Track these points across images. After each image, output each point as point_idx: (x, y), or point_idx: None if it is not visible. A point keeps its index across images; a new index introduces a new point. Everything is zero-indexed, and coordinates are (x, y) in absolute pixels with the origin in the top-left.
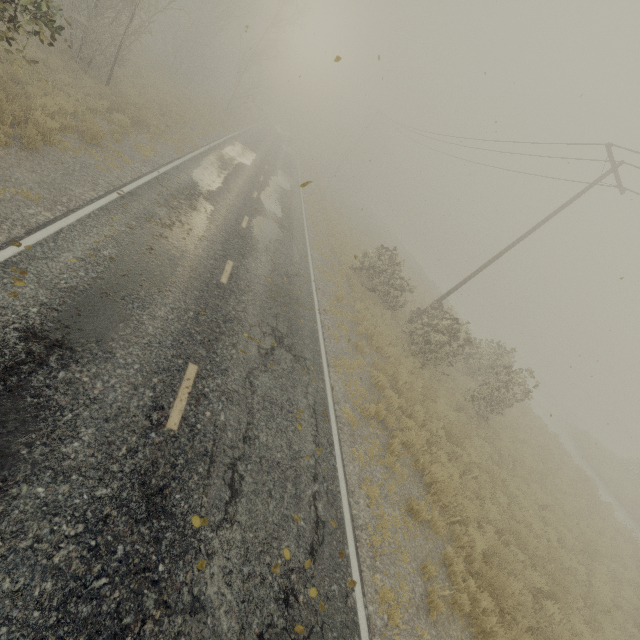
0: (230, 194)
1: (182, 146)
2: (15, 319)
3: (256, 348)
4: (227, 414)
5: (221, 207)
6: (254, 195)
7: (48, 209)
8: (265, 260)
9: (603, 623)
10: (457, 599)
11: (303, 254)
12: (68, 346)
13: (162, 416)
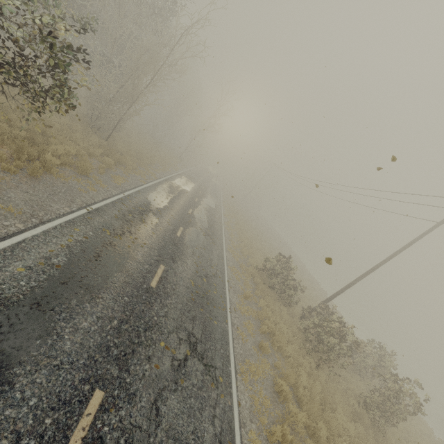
0: (172, 210)
1: (146, 177)
2: None
3: (170, 359)
4: None
5: (164, 220)
6: (189, 211)
7: (23, 221)
8: (191, 263)
9: None
10: None
11: (220, 257)
12: None
13: None
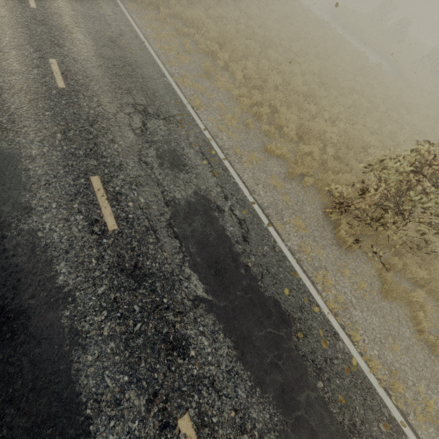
0: None
1: None
2: None
3: None
4: (58, 4)
5: None
6: None
7: None
8: None
9: (290, 54)
10: (200, 48)
11: None
12: None
13: (27, 5)
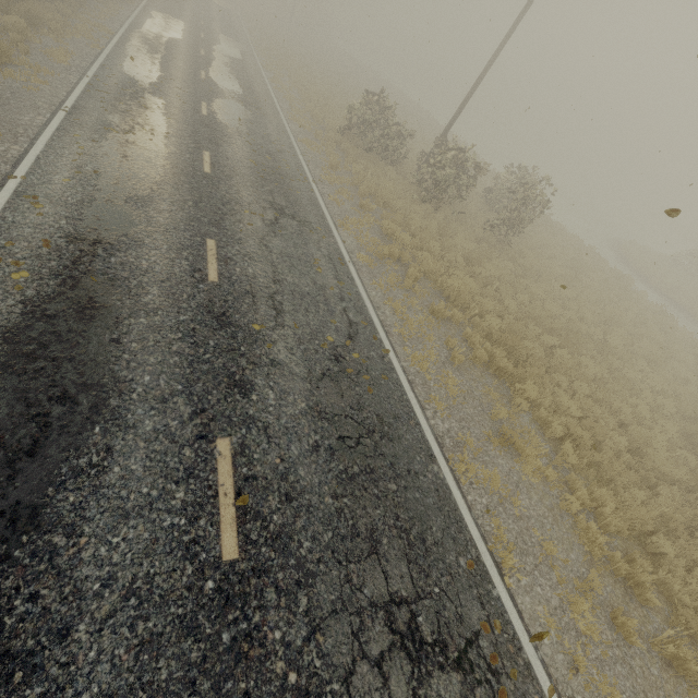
0: (175, 81)
1: (95, 38)
2: (54, 231)
3: (261, 221)
4: (254, 268)
5: (172, 99)
6: (202, 75)
7: (13, 143)
8: (241, 144)
9: (612, 360)
10: (476, 355)
11: (280, 129)
12: (105, 242)
13: (202, 275)
